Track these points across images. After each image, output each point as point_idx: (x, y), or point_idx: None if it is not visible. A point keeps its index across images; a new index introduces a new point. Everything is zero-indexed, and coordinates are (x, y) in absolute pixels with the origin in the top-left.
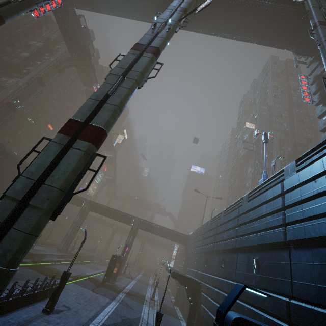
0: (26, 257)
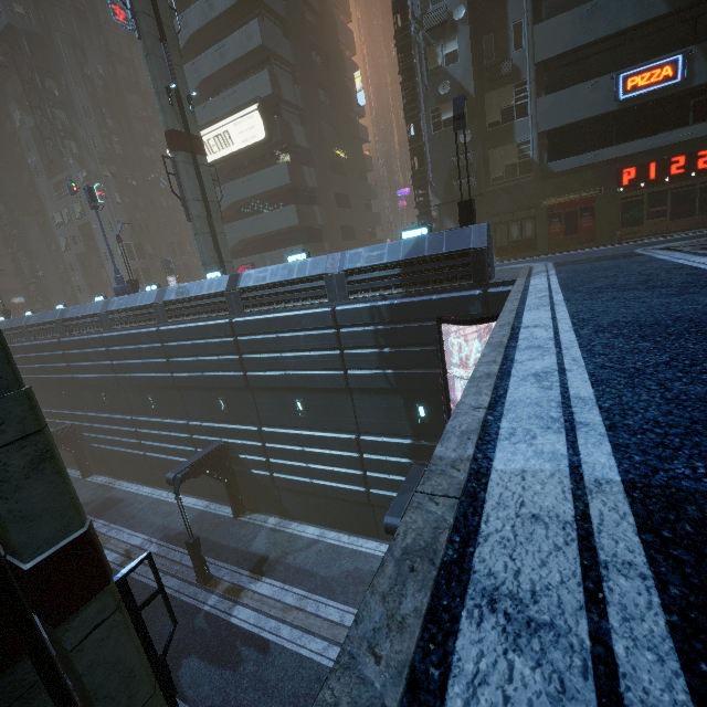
0: None
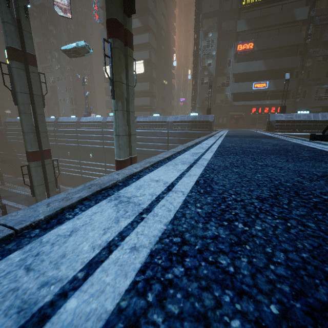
0: None
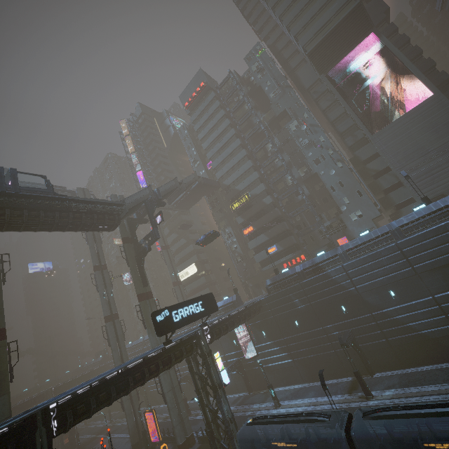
0: None
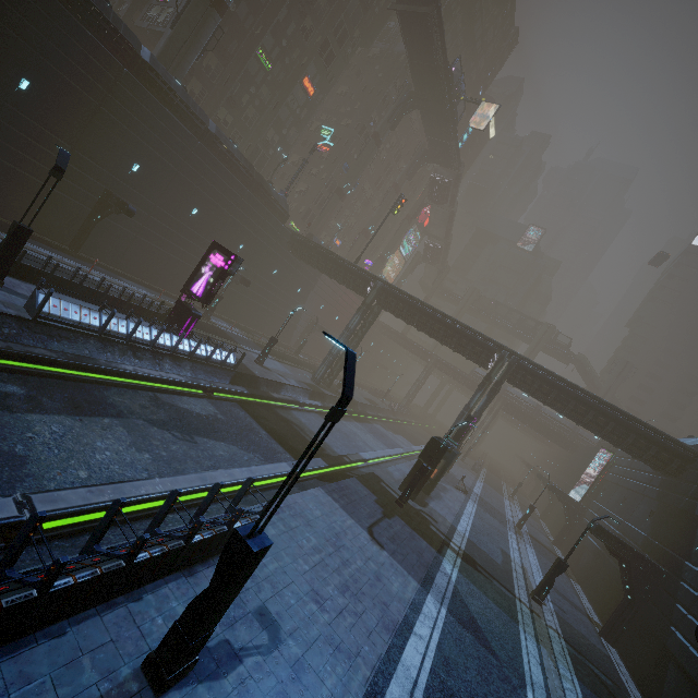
0: (242, 381)
